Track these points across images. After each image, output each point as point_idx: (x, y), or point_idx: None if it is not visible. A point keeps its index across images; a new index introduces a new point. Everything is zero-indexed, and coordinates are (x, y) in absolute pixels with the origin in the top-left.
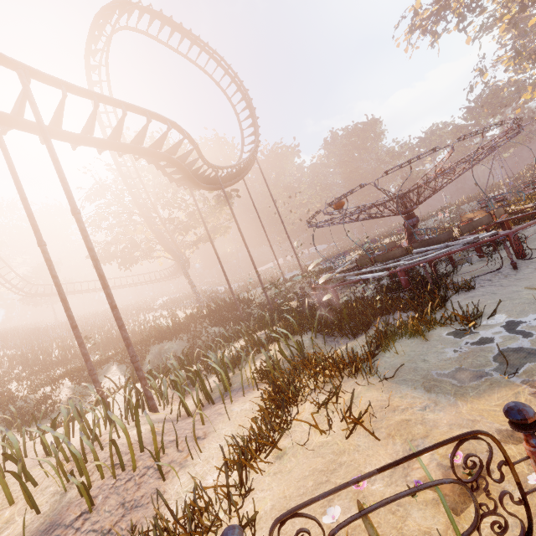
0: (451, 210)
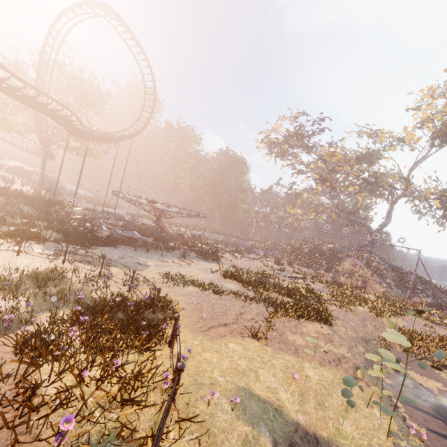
0: (226, 236)
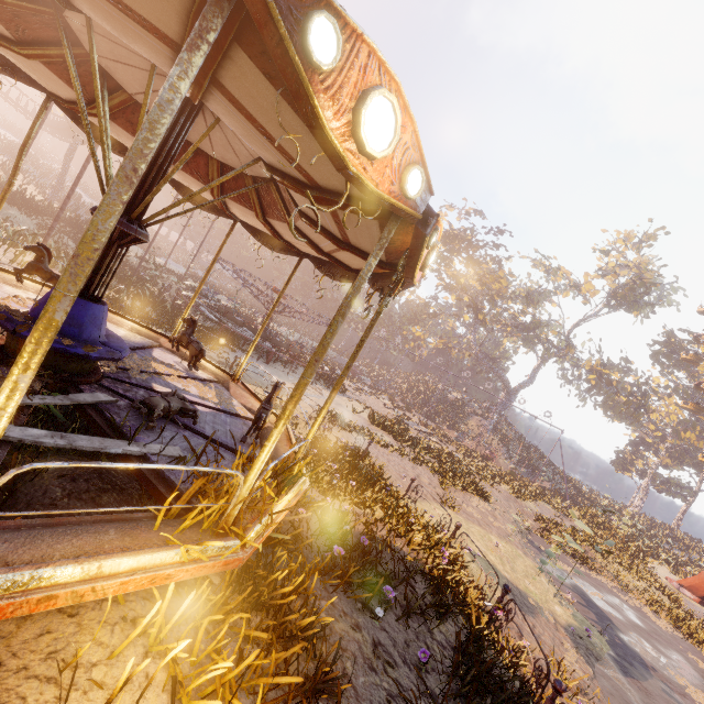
0: None
